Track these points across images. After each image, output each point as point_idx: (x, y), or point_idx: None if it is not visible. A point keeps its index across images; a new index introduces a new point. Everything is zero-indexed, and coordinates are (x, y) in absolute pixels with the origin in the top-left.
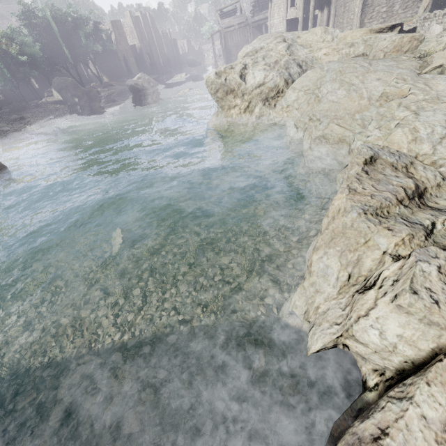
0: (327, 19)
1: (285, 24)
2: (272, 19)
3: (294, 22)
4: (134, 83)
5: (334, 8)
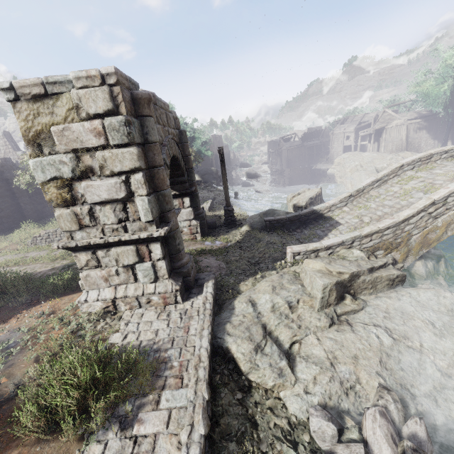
0: (377, 147)
1: (342, 148)
2: (333, 145)
3: (346, 147)
4: (255, 173)
5: (384, 143)
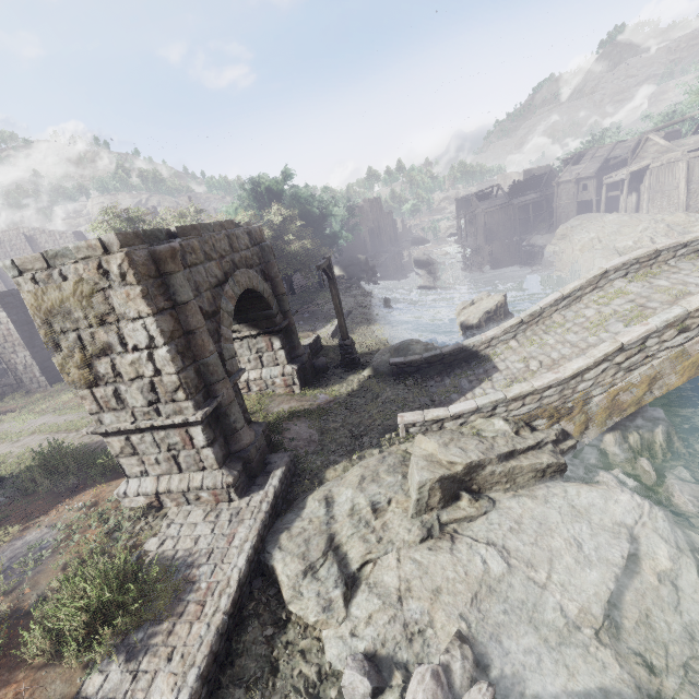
0: (636, 202)
1: (575, 205)
2: (559, 201)
3: (583, 203)
4: (426, 259)
5: (647, 194)
